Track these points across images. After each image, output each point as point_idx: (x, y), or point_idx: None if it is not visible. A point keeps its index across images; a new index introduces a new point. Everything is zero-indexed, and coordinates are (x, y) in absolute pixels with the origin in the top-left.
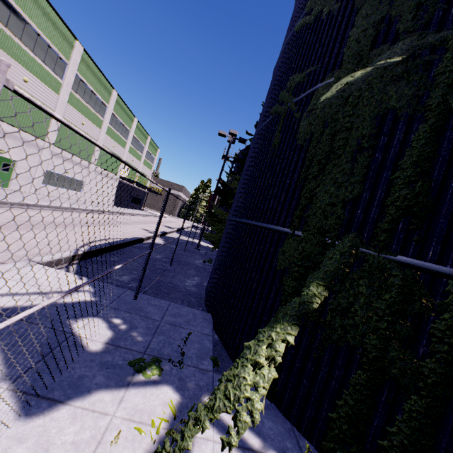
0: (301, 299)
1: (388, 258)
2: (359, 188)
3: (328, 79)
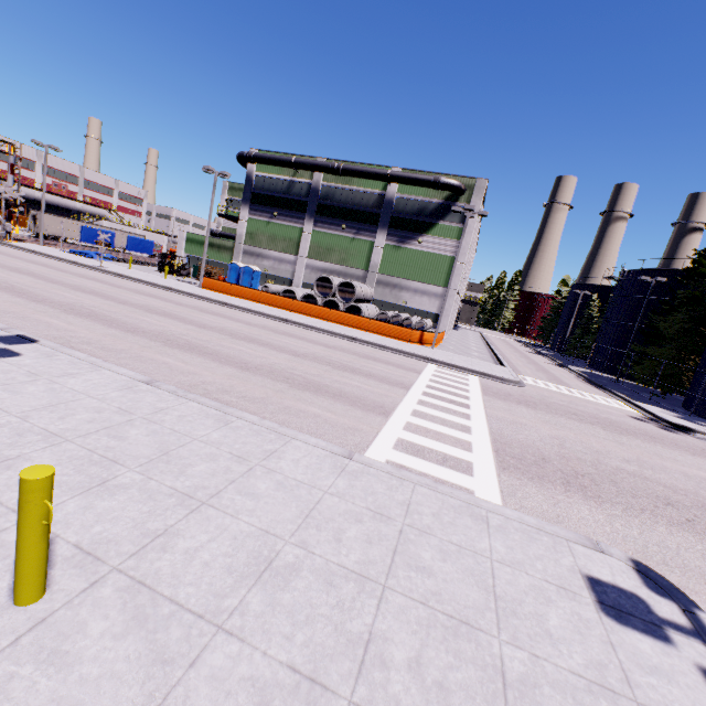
0: None
1: None
2: None
3: None
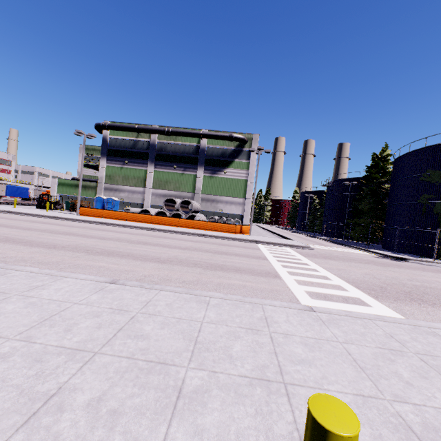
0: None
1: None
2: None
3: (439, 201)
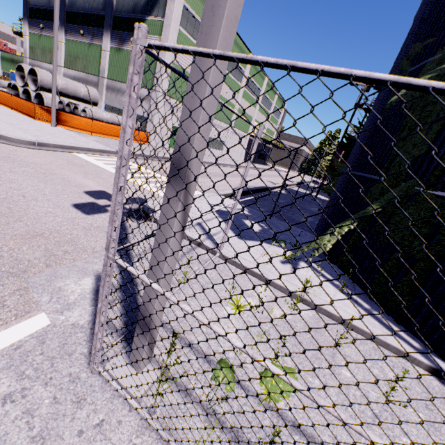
0: (364, 211)
1: (431, 193)
2: (425, 148)
3: (436, 55)
